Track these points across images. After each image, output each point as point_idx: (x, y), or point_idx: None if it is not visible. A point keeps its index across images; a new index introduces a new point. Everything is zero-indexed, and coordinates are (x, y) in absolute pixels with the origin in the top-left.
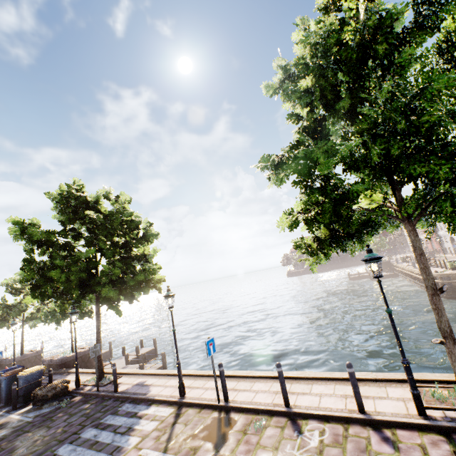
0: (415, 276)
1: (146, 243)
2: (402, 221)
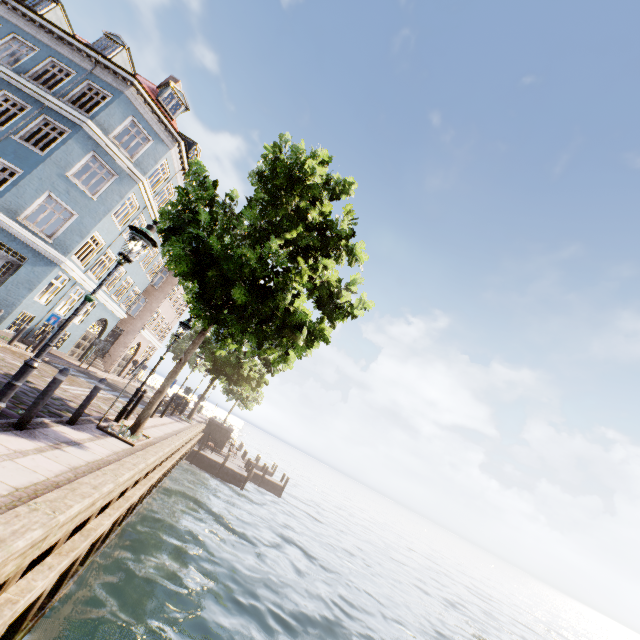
0: None
1: None
2: None
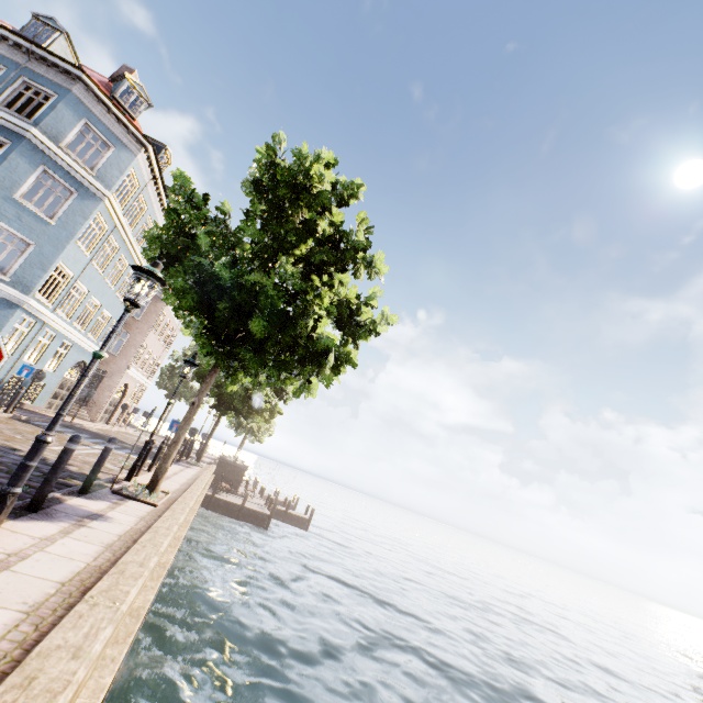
0: None
1: None
2: None
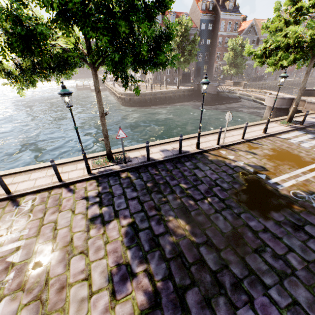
0: (114, 92)
1: None
2: (90, 66)
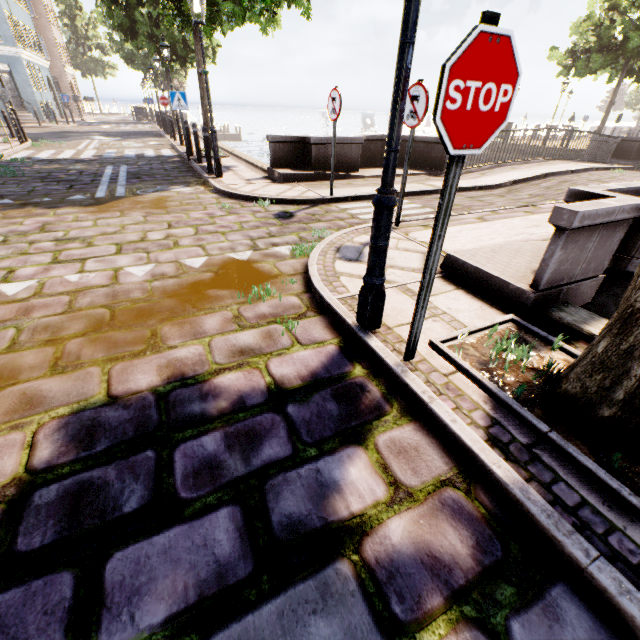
0: None
1: None
2: None
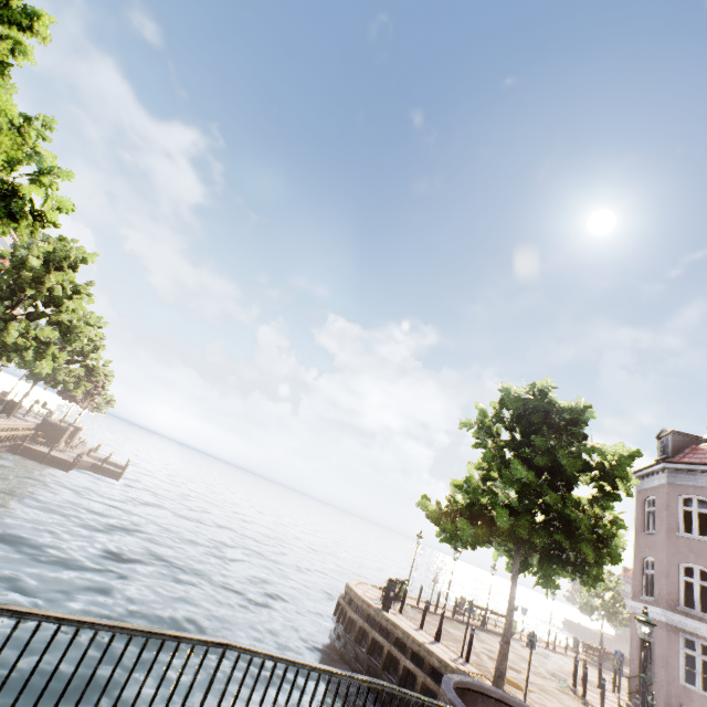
0: None
1: (92, 358)
2: None
